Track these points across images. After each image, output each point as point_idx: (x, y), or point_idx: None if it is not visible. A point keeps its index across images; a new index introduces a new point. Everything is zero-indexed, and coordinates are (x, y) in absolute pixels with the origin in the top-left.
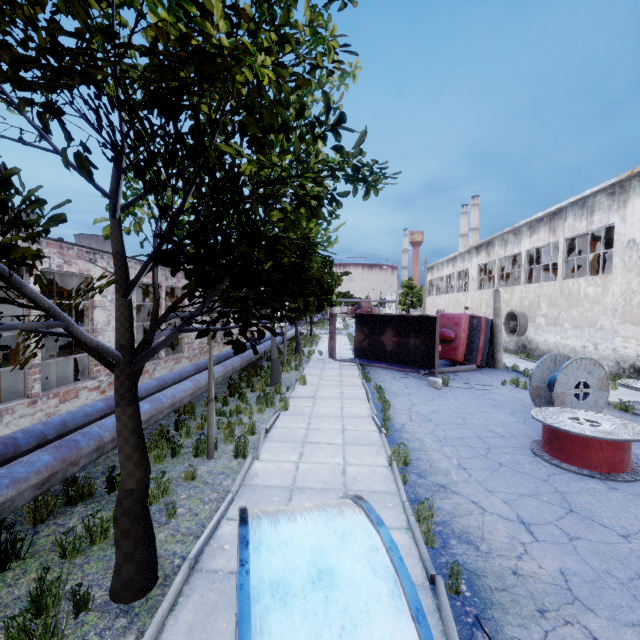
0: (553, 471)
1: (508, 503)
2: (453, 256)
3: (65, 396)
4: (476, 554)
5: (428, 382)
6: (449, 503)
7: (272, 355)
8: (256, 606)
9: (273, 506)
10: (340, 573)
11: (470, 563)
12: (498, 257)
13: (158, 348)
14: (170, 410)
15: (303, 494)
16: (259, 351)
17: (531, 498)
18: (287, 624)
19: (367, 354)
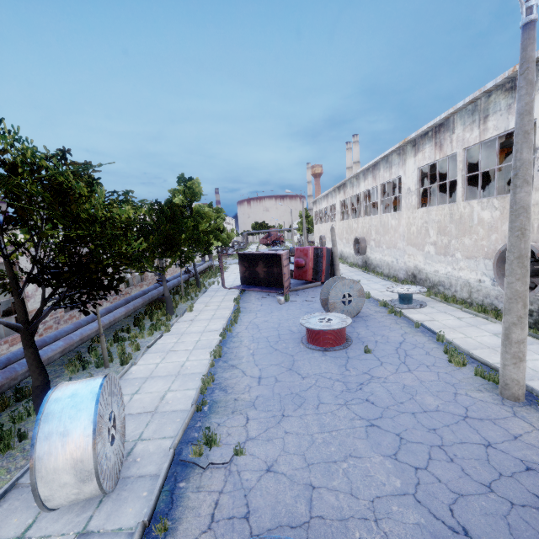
0: (302, 350)
1: (261, 370)
2: (326, 193)
3: (13, 342)
4: (223, 394)
5: (277, 300)
6: (229, 374)
7: (165, 294)
8: (48, 404)
9: (133, 387)
10: (80, 394)
11: (217, 398)
12: (349, 196)
13: (41, 319)
14: (80, 343)
15: (153, 379)
16: (162, 290)
17: (275, 366)
18: (56, 406)
19: (249, 281)
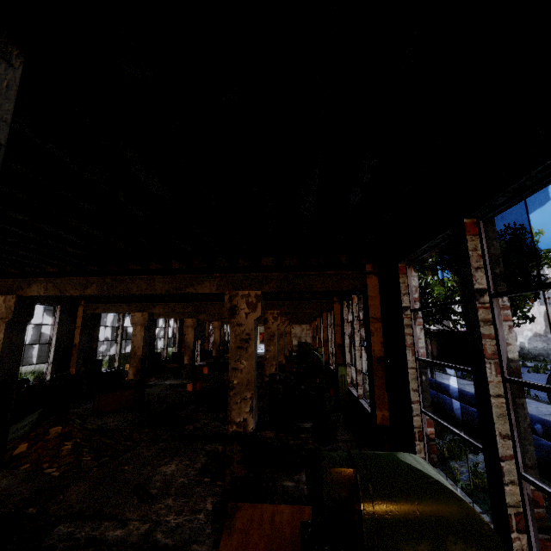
0: None
1: None
2: None
3: None
4: None
5: None
6: None
7: None
8: None
9: None
10: None
11: None
12: None
13: None
14: None
15: None
16: None
17: None
18: None
19: None
